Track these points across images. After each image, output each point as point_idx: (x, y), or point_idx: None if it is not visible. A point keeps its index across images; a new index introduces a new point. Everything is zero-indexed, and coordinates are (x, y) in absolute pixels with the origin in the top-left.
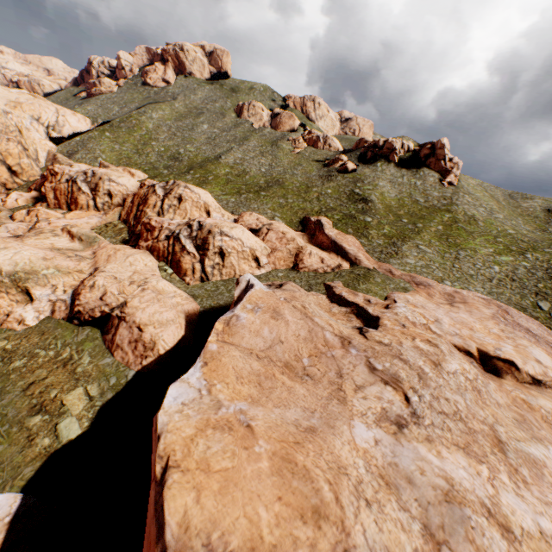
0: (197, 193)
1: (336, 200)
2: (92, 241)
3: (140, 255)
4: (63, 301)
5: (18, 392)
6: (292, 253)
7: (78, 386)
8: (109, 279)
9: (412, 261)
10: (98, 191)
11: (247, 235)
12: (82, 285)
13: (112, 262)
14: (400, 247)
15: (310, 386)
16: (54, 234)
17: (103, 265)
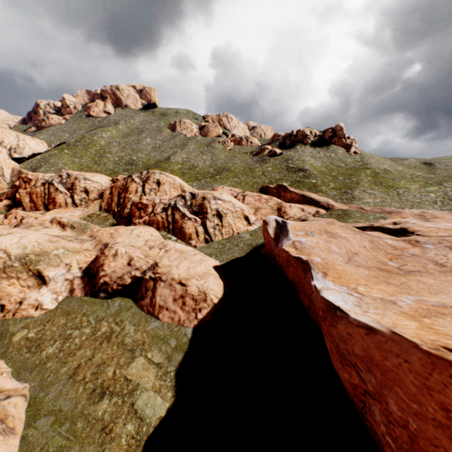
0: (172, 177)
1: (279, 173)
2: (84, 227)
3: (142, 228)
4: (80, 278)
5: (64, 380)
6: (274, 208)
7: (136, 357)
8: (129, 247)
9: (370, 200)
10: (75, 189)
11: (233, 199)
12: (102, 255)
13: (118, 237)
14: (353, 194)
15: (430, 277)
16: (44, 226)
17: (111, 240)
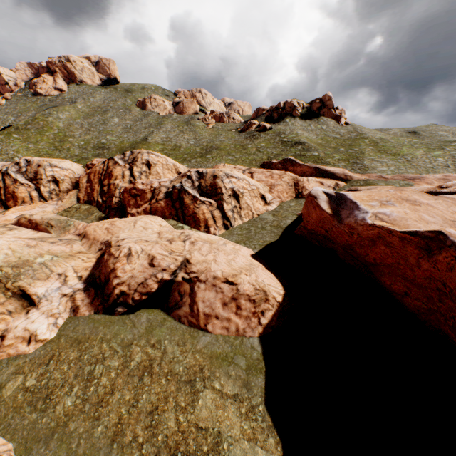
0: (163, 157)
1: (275, 148)
2: (65, 224)
3: (146, 218)
4: (83, 291)
5: (104, 447)
6: (290, 184)
7: (200, 391)
8: (143, 243)
9: (385, 168)
10: (40, 179)
11: (245, 176)
12: (111, 258)
13: (119, 232)
14: (363, 163)
15: None
16: (9, 228)
17: (111, 236)
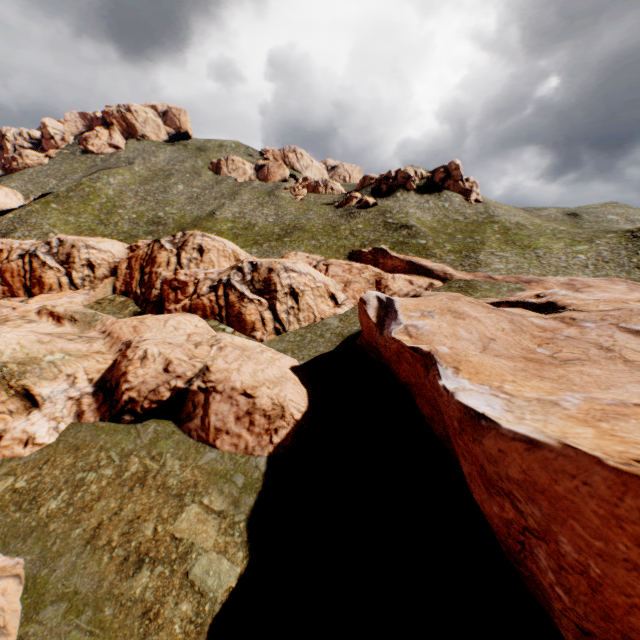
0: (220, 241)
1: (374, 232)
2: (91, 319)
3: (181, 317)
4: (92, 395)
5: (78, 547)
6: (371, 281)
7: (187, 505)
8: (164, 345)
9: (501, 266)
10: (73, 263)
11: (312, 270)
12: (124, 360)
13: (146, 331)
14: (477, 258)
15: (596, 366)
16: (27, 320)
17: (135, 336)
